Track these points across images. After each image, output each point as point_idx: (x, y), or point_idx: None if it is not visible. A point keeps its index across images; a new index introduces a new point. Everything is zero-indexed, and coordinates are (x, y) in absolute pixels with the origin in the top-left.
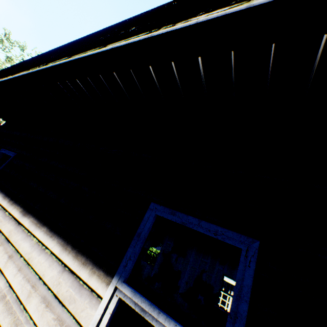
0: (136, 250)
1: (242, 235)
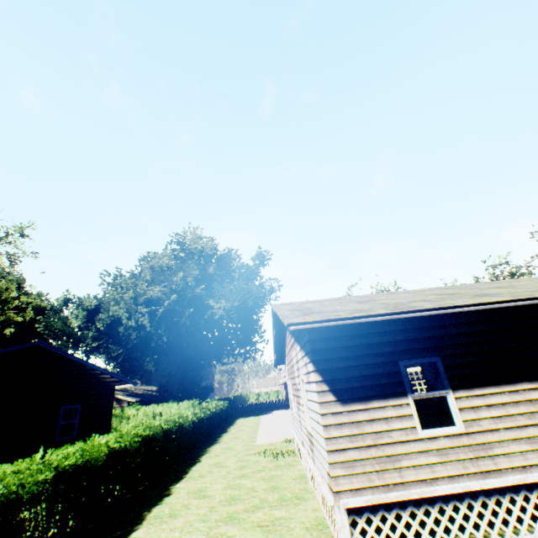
0: None
1: None
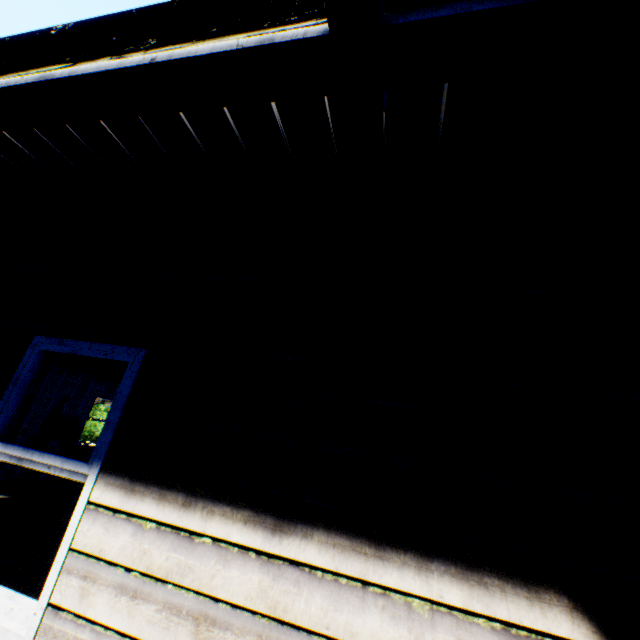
0: (11, 400)
1: (133, 347)
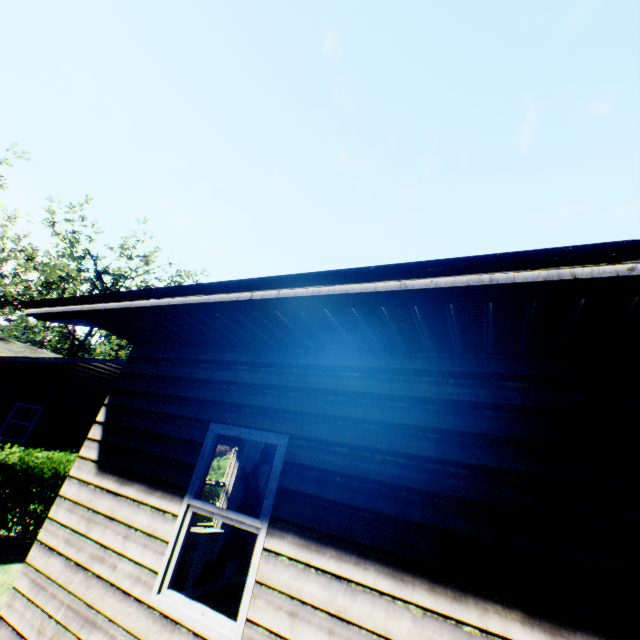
0: None
1: None
